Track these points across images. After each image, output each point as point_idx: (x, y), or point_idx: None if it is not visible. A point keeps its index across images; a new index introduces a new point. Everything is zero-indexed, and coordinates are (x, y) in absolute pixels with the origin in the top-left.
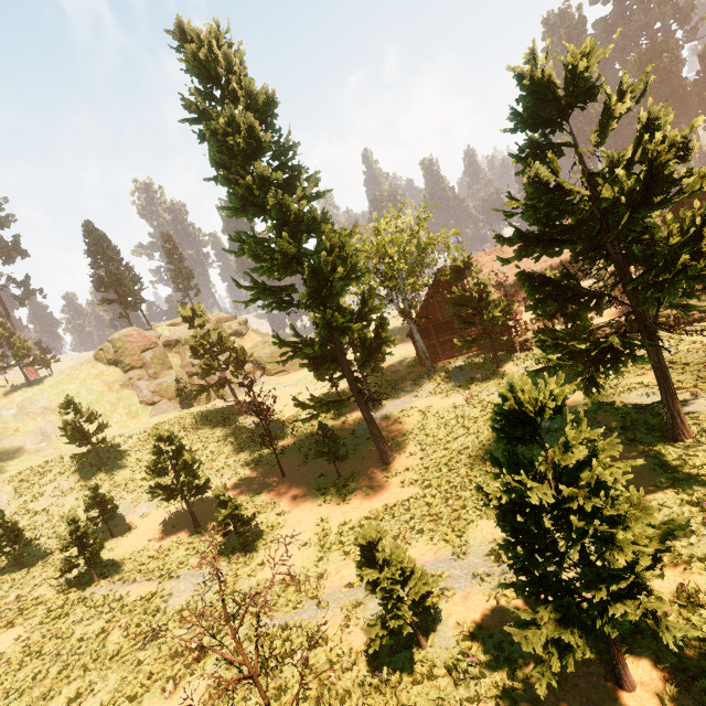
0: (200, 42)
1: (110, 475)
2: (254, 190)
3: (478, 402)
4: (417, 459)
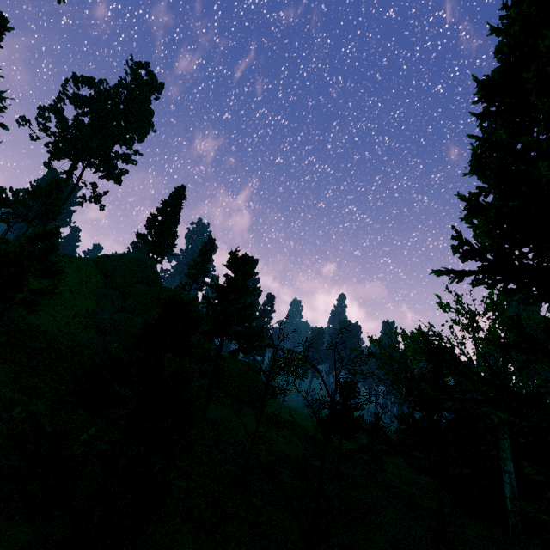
0: None
1: None
2: None
3: None
4: None
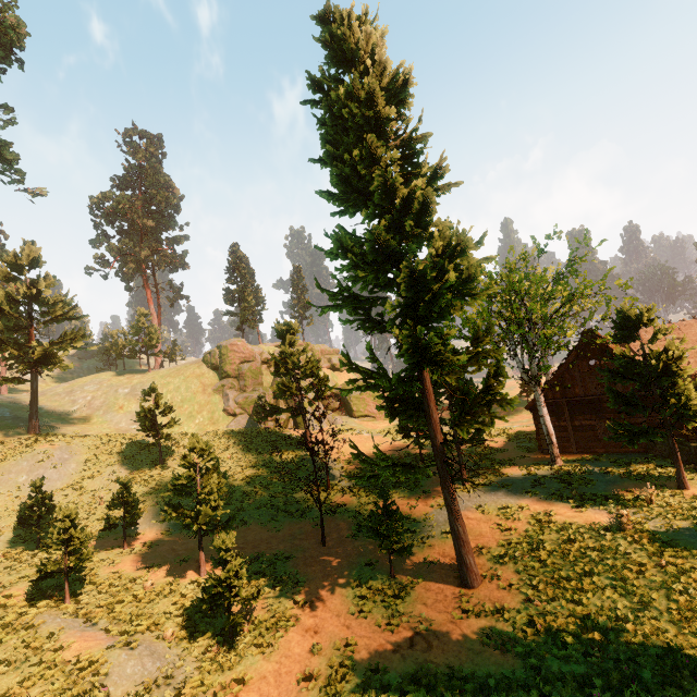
0: (342, 23)
1: (161, 475)
2: (358, 166)
3: (643, 535)
4: (519, 599)
